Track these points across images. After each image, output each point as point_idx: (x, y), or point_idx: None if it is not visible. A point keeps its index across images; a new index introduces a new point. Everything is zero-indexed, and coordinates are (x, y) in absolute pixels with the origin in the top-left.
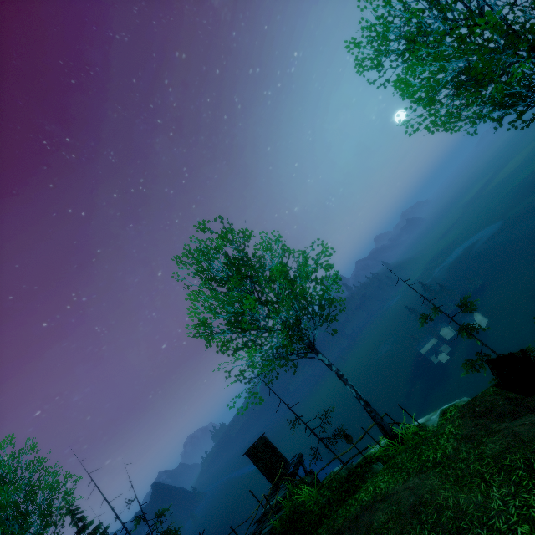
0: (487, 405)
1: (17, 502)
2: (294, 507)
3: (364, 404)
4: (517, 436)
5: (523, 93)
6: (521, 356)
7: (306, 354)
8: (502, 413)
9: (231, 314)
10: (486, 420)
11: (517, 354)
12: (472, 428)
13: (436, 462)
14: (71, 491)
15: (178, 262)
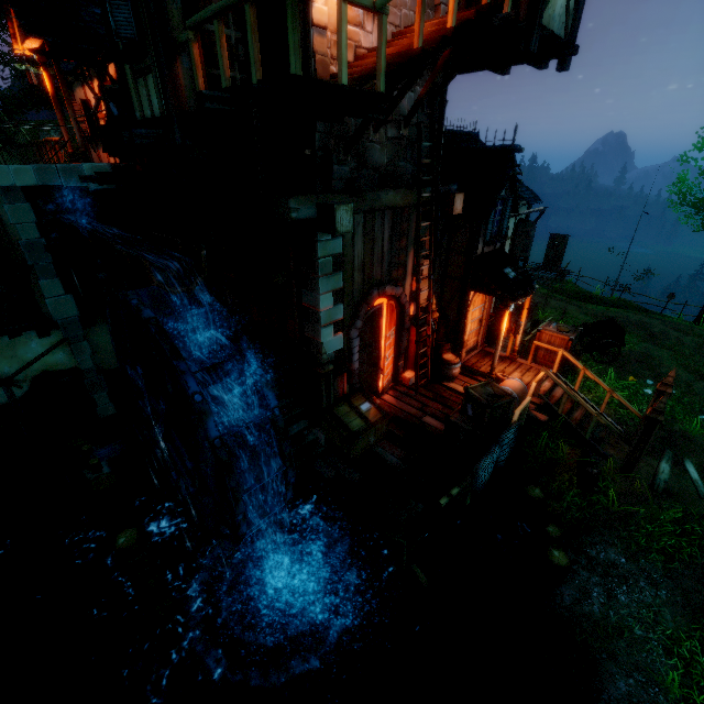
0: None
1: None
2: (574, 290)
3: None
4: None
5: None
6: None
7: None
8: None
9: None
10: None
11: None
12: None
13: None
14: None
15: None
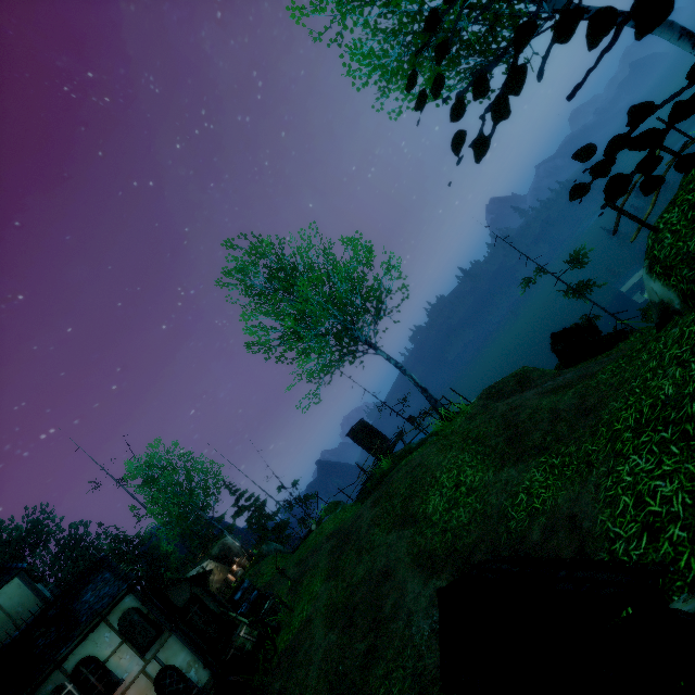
0: (501, 387)
1: (180, 482)
2: (381, 473)
3: (421, 390)
4: (494, 414)
5: (476, 64)
6: (587, 326)
7: (354, 356)
8: (505, 394)
9: (283, 327)
10: (491, 400)
11: (583, 324)
12: (479, 408)
13: (445, 436)
14: (219, 473)
15: (222, 284)
